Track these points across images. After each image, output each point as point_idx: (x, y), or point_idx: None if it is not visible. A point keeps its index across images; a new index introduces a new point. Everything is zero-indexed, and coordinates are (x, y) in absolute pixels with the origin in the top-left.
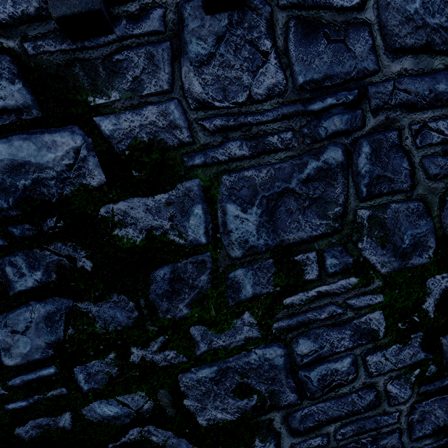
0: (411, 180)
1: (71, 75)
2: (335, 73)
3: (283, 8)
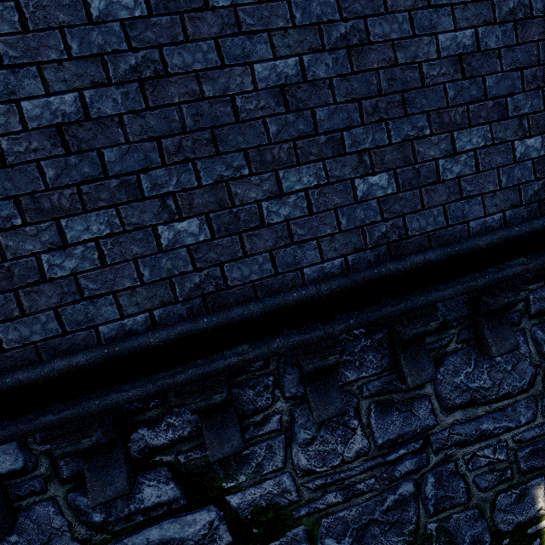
0: (467, 494)
1: (210, 470)
2: (405, 431)
3: (366, 397)
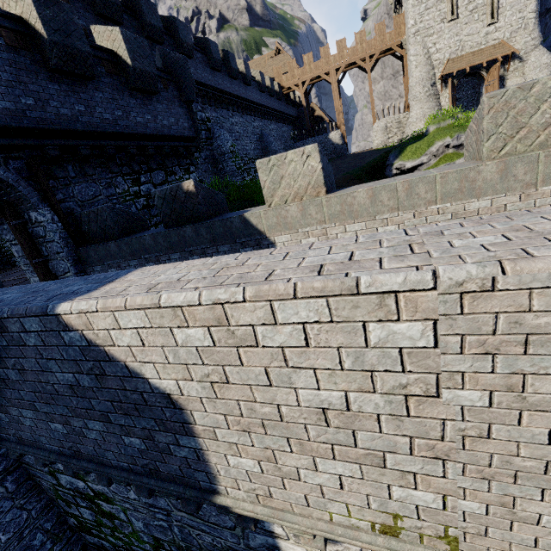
0: (200, 546)
1: None
2: (156, 504)
3: None
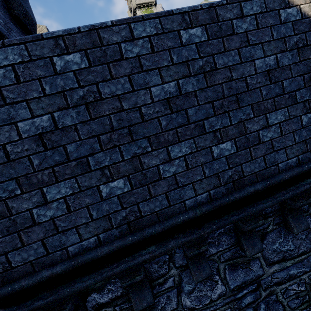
0: None
1: None
2: (246, 279)
3: (222, 262)
